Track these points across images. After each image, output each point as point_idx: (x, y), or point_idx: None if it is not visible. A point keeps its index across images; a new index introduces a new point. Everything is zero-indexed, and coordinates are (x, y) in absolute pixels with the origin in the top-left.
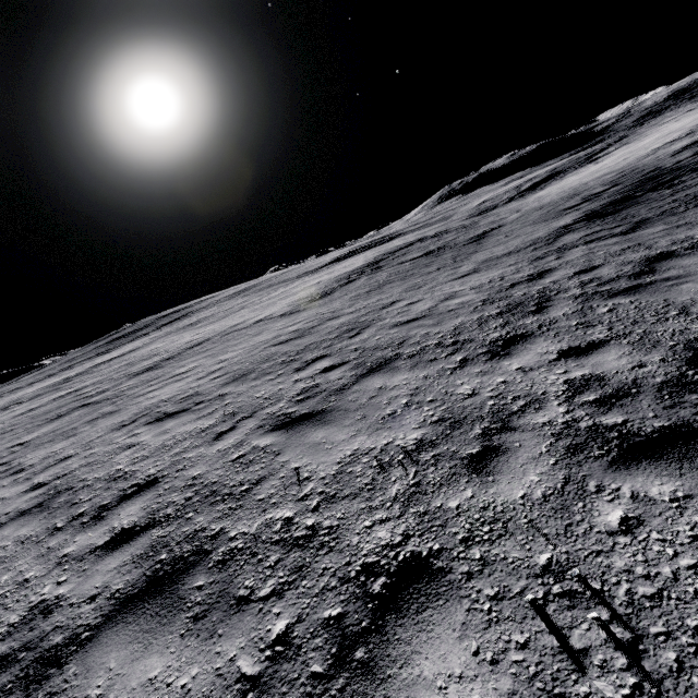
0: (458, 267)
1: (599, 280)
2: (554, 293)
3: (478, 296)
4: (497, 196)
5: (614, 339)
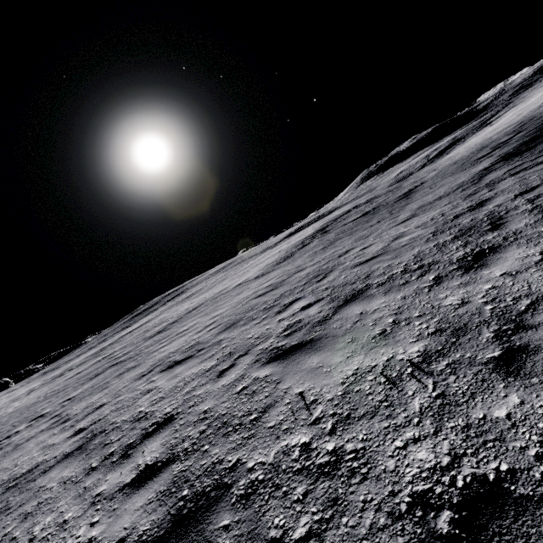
0: (396, 217)
1: None
2: (504, 213)
3: (425, 230)
4: (411, 166)
5: None
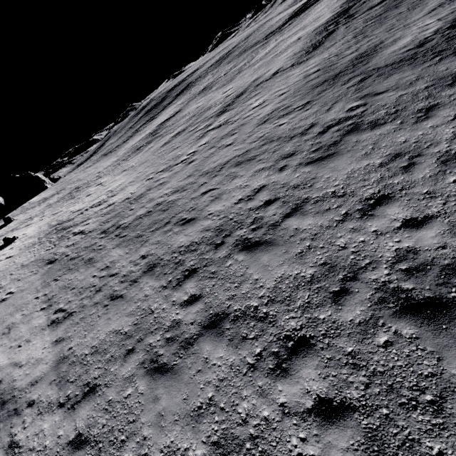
0: (425, 4)
1: None
2: None
3: (444, 25)
4: None
5: None
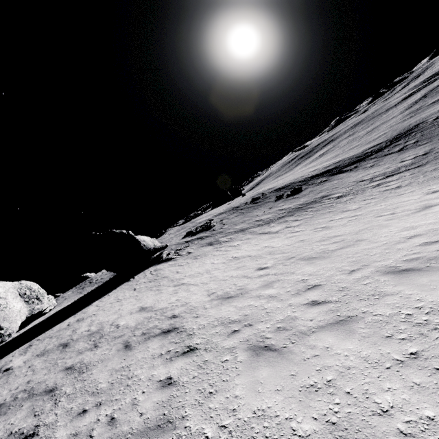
0: None
1: None
2: None
3: None
4: None
5: None
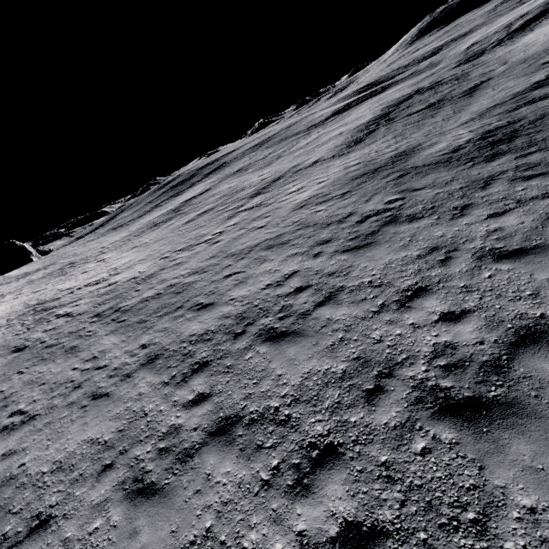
0: (458, 117)
1: (544, 124)
2: (519, 133)
3: (475, 136)
4: (486, 38)
5: (539, 151)
